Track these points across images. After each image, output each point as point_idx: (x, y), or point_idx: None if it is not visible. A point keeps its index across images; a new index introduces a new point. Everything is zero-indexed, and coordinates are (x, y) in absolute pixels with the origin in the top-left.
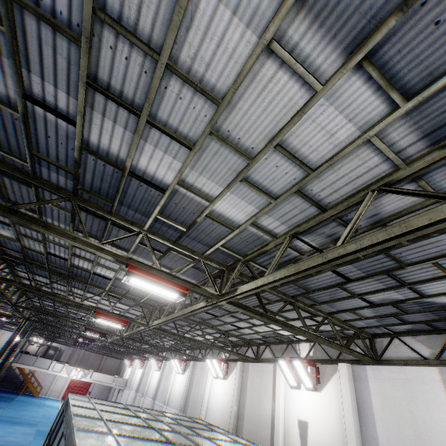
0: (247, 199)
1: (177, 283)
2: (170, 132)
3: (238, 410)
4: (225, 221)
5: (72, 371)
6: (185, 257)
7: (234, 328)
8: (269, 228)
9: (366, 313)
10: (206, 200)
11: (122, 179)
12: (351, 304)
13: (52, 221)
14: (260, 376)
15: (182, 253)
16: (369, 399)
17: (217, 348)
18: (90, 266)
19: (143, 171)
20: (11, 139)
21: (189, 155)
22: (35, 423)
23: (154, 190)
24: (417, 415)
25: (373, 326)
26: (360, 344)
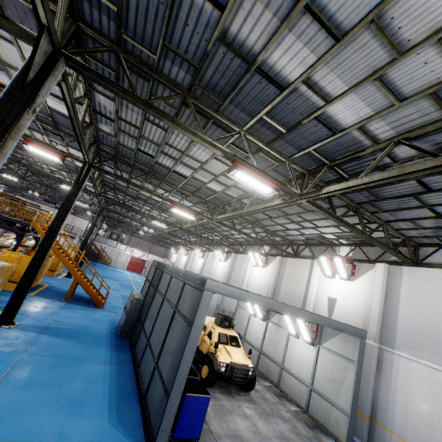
0: (368, 101)
1: (270, 181)
2: (324, 20)
3: (275, 288)
4: (330, 124)
5: (133, 251)
6: (270, 159)
7: (282, 229)
8: (374, 133)
9: (425, 224)
10: (324, 100)
11: (245, 75)
12: (415, 214)
13: (154, 118)
14: (297, 267)
15: (271, 155)
16: (398, 289)
17: (264, 243)
18: (172, 164)
19: (271, 67)
20: (147, 28)
21: (333, 49)
22: (117, 280)
23: (272, 88)
24: (440, 302)
25: (424, 236)
26: (403, 251)
